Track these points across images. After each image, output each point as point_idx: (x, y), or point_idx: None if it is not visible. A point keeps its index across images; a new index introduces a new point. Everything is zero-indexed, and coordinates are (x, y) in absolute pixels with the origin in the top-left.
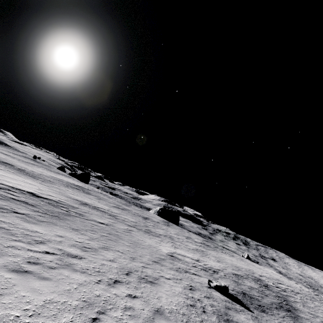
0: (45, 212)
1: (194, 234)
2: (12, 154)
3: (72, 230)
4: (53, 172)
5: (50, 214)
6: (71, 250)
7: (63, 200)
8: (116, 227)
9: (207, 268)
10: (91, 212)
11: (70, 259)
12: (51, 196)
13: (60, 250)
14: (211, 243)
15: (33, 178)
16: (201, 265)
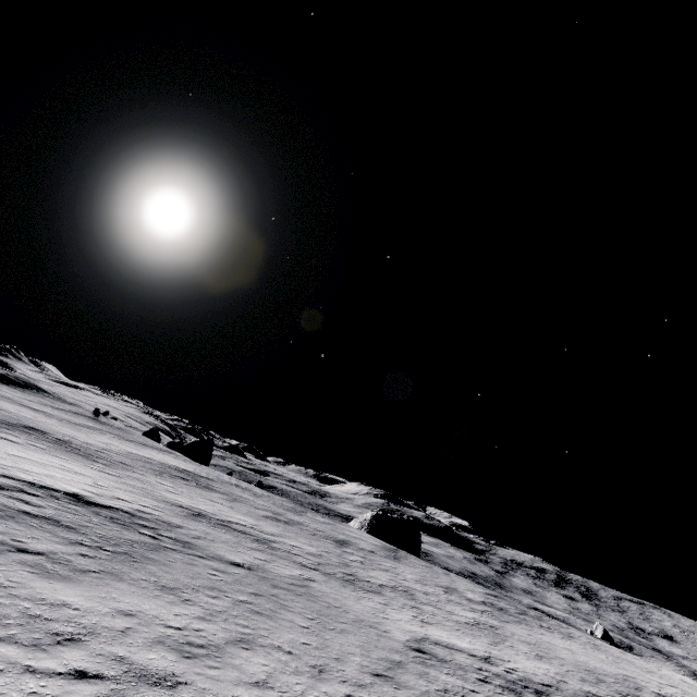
0: (99, 543)
1: (462, 578)
2: (50, 408)
3: (160, 593)
4: (132, 444)
5: (111, 548)
6: (151, 657)
7: (147, 508)
8: (273, 574)
9: (518, 684)
10: (211, 536)
11: (145, 690)
12: (121, 499)
13: (121, 660)
14: (508, 600)
15: (86, 460)
16: (499, 673)
